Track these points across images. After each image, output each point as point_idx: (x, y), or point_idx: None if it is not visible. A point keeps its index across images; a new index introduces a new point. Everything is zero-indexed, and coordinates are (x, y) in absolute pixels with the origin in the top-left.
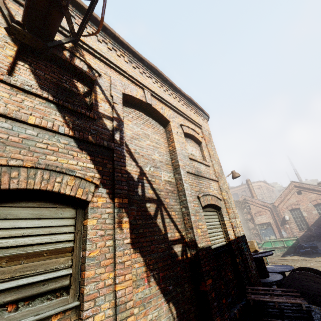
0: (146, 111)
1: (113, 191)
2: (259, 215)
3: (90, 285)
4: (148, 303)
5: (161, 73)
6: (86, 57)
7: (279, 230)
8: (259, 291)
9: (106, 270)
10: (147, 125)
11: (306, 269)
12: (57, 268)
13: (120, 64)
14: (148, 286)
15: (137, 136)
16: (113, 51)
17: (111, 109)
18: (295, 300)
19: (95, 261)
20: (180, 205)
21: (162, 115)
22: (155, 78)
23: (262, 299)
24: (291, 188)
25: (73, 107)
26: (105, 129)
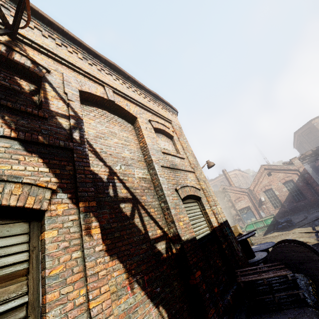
0: (110, 108)
1: (77, 195)
2: (239, 201)
3: (54, 310)
4: (134, 313)
5: (122, 70)
6: (29, 53)
7: (258, 212)
8: (248, 272)
9: (75, 287)
10: (113, 123)
11: (286, 241)
12: (7, 299)
13: (73, 61)
14: (131, 294)
15: (102, 134)
16: (63, 48)
17: (66, 107)
18: (280, 272)
19: (59, 279)
20: (158, 201)
21: (128, 111)
22: (115, 76)
23: (251, 279)
24: (262, 171)
25: (15, 105)
26: (60, 128)
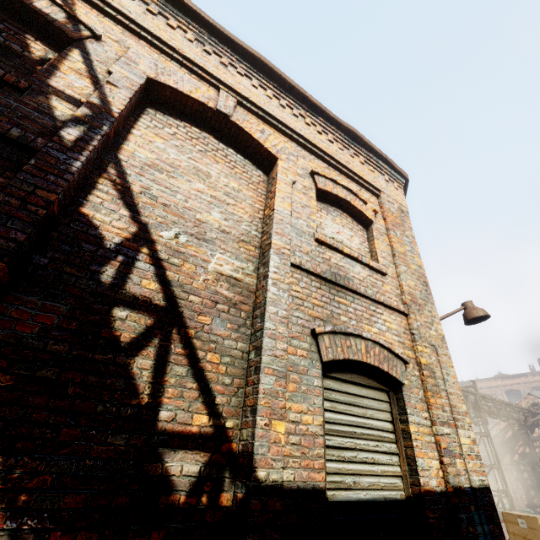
0: (223, 134)
1: None
2: None
3: None
4: None
5: (276, 70)
6: (79, 9)
7: None
8: None
9: None
10: (214, 158)
11: None
12: None
13: (166, 37)
14: None
15: (170, 167)
16: (158, 18)
17: (93, 91)
18: None
19: None
20: (249, 343)
21: (259, 142)
22: (260, 81)
23: None
24: None
25: None
26: (42, 114)
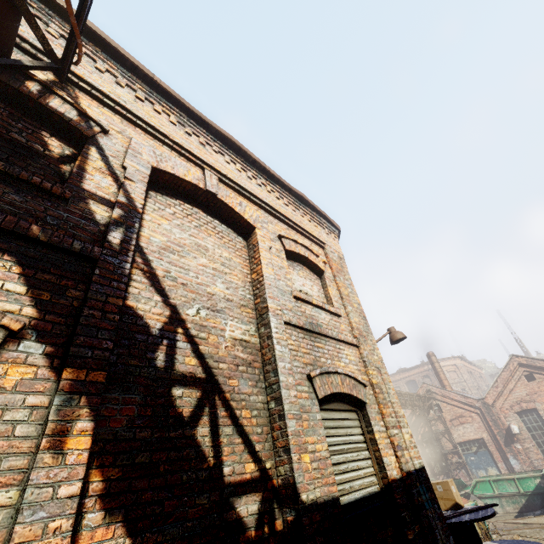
0: (209, 207)
1: (68, 351)
2: (460, 423)
3: None
4: None
5: (243, 148)
6: (82, 102)
7: (504, 456)
8: None
9: None
10: (207, 231)
11: None
12: None
13: (157, 124)
14: None
15: (179, 247)
16: (146, 104)
17: (117, 188)
18: None
19: None
20: (266, 394)
21: (240, 215)
22: (231, 157)
23: None
24: (514, 369)
25: (11, 169)
26: (87, 220)
